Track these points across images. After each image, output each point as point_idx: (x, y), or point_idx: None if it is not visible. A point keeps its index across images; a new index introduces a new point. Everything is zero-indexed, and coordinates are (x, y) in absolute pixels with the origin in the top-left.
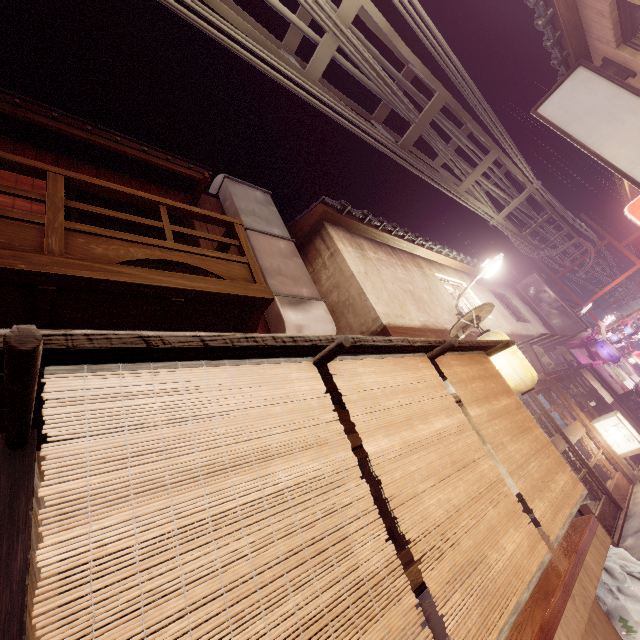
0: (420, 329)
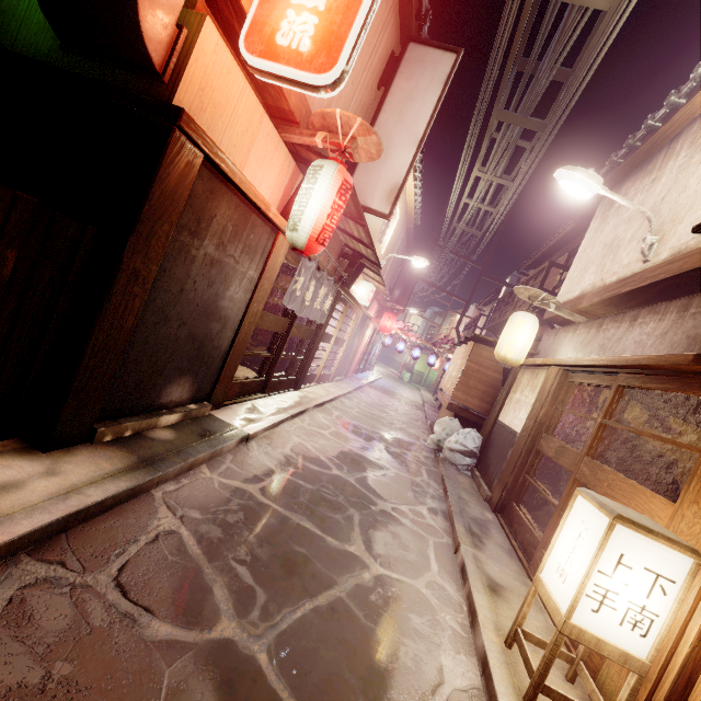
0: (565, 303)
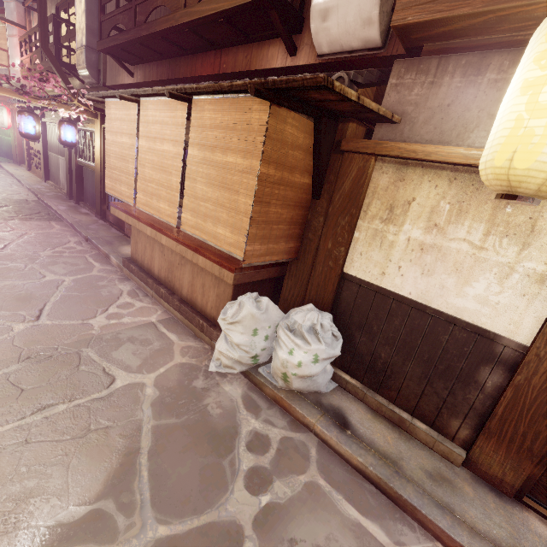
0: None
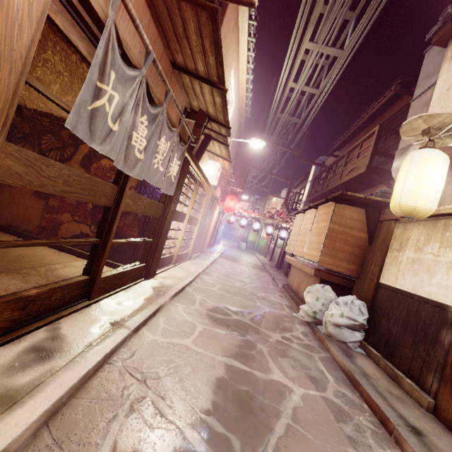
0: None
